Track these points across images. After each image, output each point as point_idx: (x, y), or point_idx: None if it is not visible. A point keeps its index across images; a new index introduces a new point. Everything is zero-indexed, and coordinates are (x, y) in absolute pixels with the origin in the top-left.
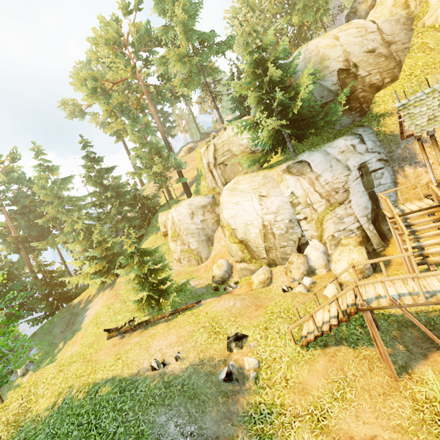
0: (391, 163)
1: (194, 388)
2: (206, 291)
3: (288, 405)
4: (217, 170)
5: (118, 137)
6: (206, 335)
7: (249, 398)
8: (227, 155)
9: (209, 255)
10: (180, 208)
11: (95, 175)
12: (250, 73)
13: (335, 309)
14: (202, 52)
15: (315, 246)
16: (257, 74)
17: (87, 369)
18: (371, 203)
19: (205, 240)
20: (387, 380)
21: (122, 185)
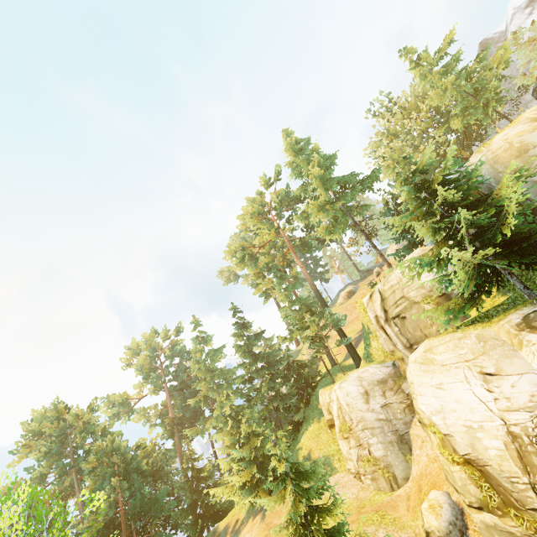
0: None
1: None
2: None
3: None
4: (392, 327)
5: (267, 297)
6: None
7: None
8: (402, 304)
9: (408, 472)
10: (346, 385)
11: (245, 343)
12: (410, 201)
13: None
14: (344, 195)
15: None
16: (421, 200)
17: None
18: None
19: (396, 442)
20: None
21: (272, 351)
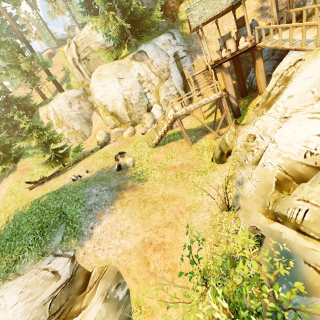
0: (190, 54)
1: (101, 177)
2: (95, 151)
3: (149, 168)
4: (82, 65)
5: None
6: (102, 160)
7: (131, 172)
8: (88, 51)
9: (91, 132)
10: (58, 100)
11: None
12: None
13: (166, 125)
14: None
15: (156, 107)
16: None
17: (23, 202)
18: (182, 78)
19: (86, 122)
20: (188, 147)
21: None
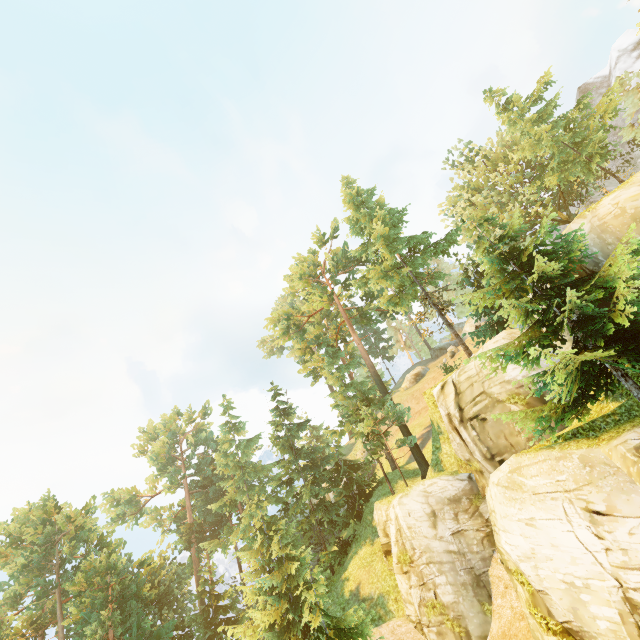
0: None
1: None
2: None
3: None
4: (468, 430)
5: (315, 377)
6: None
7: None
8: (482, 402)
9: (486, 628)
10: (408, 501)
11: (285, 435)
12: (495, 273)
13: None
14: (414, 259)
15: None
16: (508, 273)
17: None
18: None
19: (471, 585)
20: None
21: (318, 447)
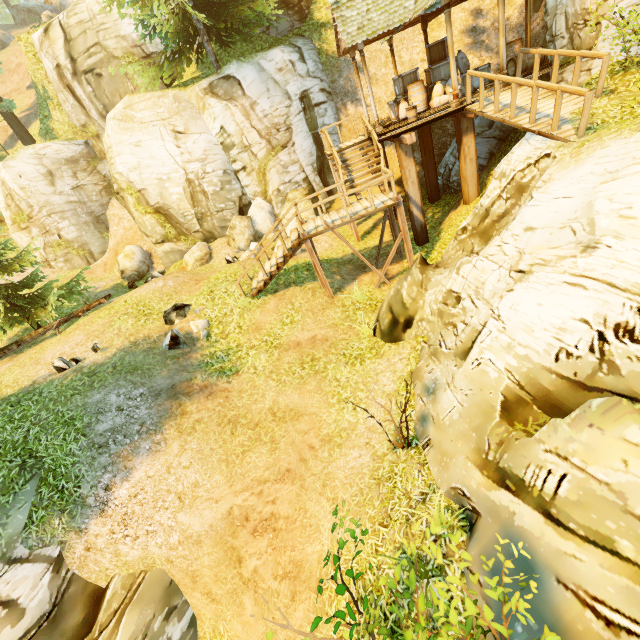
0: (335, 98)
1: (132, 364)
2: (116, 292)
3: (244, 344)
4: (83, 86)
5: None
6: (133, 320)
7: (203, 352)
8: (97, 55)
9: (105, 247)
10: (17, 164)
11: None
12: None
13: (282, 252)
14: None
15: (259, 205)
16: None
17: None
18: (316, 148)
19: (92, 223)
20: (326, 300)
21: None
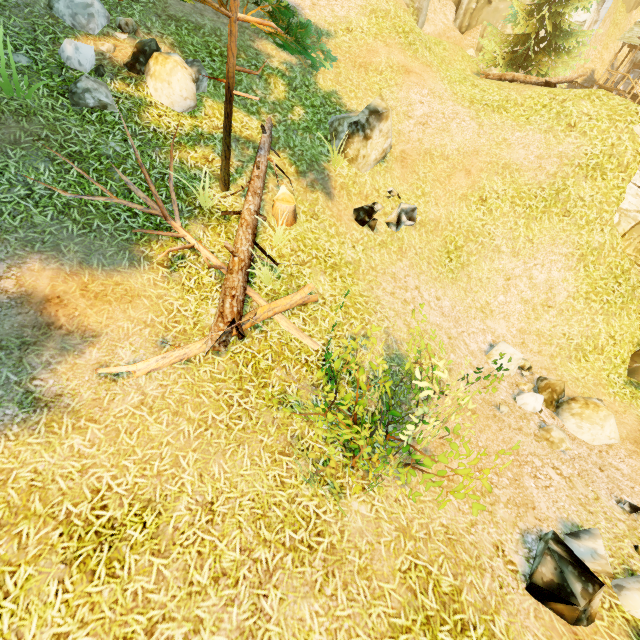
0: None
1: None
2: None
3: None
4: None
5: None
6: None
7: None
8: None
9: (422, 27)
10: None
11: None
12: None
13: None
14: None
15: None
16: None
17: None
18: None
19: None
20: None
21: None
